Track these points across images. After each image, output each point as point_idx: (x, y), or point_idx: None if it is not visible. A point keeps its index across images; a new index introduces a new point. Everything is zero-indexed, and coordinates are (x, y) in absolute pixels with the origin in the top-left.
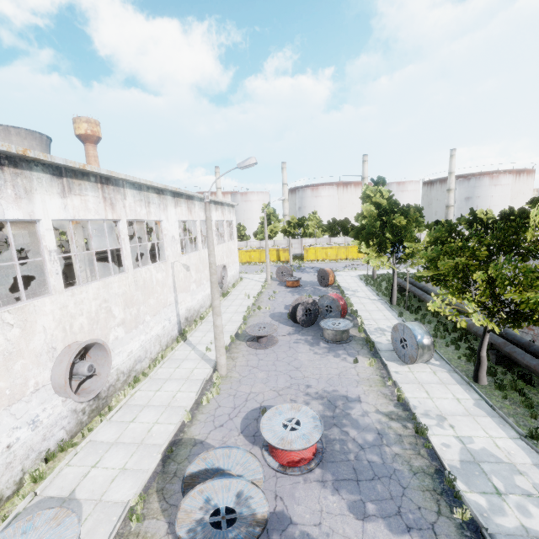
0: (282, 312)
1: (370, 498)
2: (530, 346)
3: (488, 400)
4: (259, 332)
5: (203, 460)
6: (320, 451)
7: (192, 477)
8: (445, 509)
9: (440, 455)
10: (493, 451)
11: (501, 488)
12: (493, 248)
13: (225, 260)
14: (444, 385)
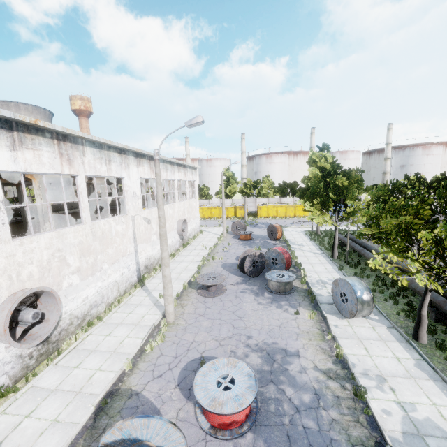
0: (233, 263)
1: None
2: None
3: (430, 361)
4: (209, 281)
5: (119, 430)
6: (254, 412)
7: None
8: None
9: (380, 424)
10: (439, 423)
11: None
12: (436, 208)
13: (186, 215)
14: (383, 342)
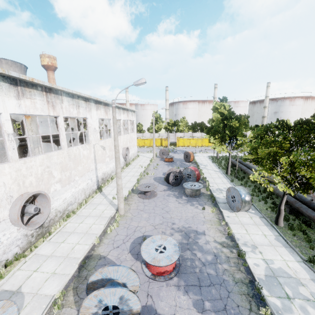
0: (161, 177)
1: (207, 298)
2: (311, 204)
3: (284, 236)
4: (146, 189)
5: (100, 273)
6: (178, 266)
7: (93, 284)
8: (255, 308)
9: (252, 271)
10: (286, 270)
11: (290, 295)
12: (293, 142)
13: (128, 144)
14: (256, 225)
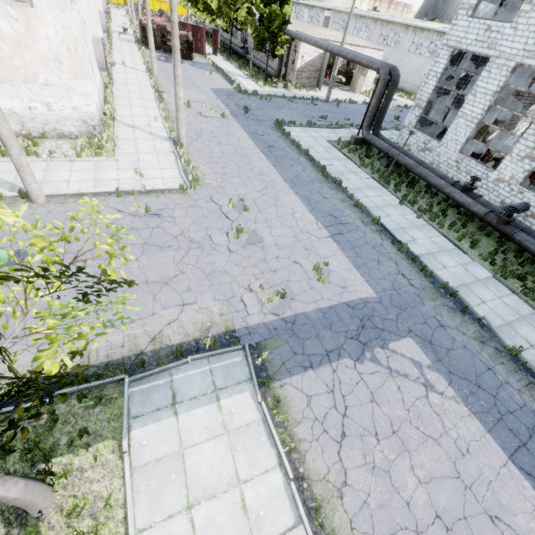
0: None
1: None
2: None
3: None
4: None
5: None
6: None
7: None
8: None
9: None
10: None
11: None
12: None
13: None
14: None
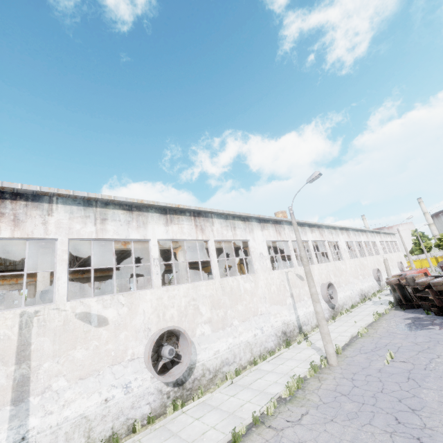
0: None
1: None
2: None
3: None
4: None
5: None
6: None
7: None
8: None
9: None
10: None
11: None
12: None
13: (399, 261)
14: None
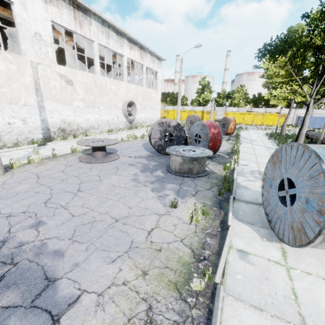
0: None
1: None
2: None
3: None
4: (89, 143)
5: None
6: None
7: None
8: None
9: None
10: None
11: None
12: None
13: (139, 101)
14: None
